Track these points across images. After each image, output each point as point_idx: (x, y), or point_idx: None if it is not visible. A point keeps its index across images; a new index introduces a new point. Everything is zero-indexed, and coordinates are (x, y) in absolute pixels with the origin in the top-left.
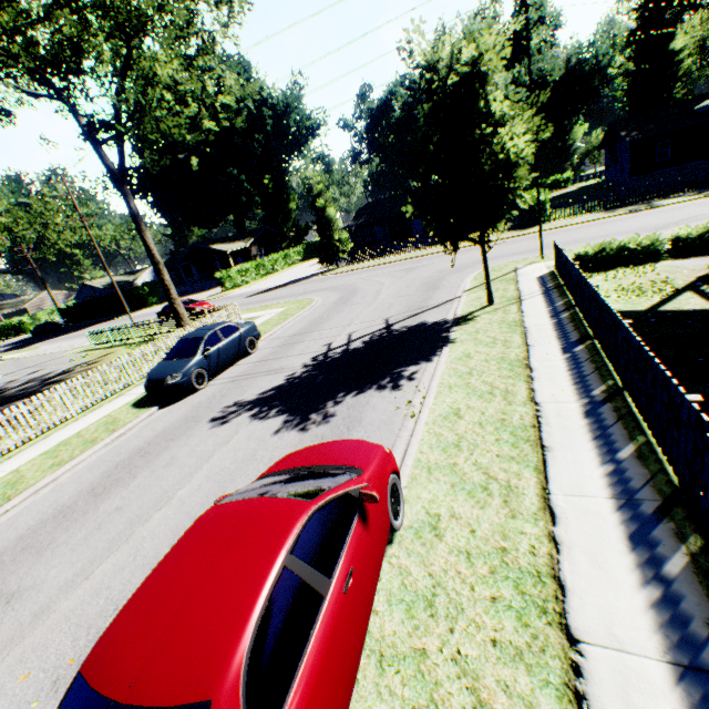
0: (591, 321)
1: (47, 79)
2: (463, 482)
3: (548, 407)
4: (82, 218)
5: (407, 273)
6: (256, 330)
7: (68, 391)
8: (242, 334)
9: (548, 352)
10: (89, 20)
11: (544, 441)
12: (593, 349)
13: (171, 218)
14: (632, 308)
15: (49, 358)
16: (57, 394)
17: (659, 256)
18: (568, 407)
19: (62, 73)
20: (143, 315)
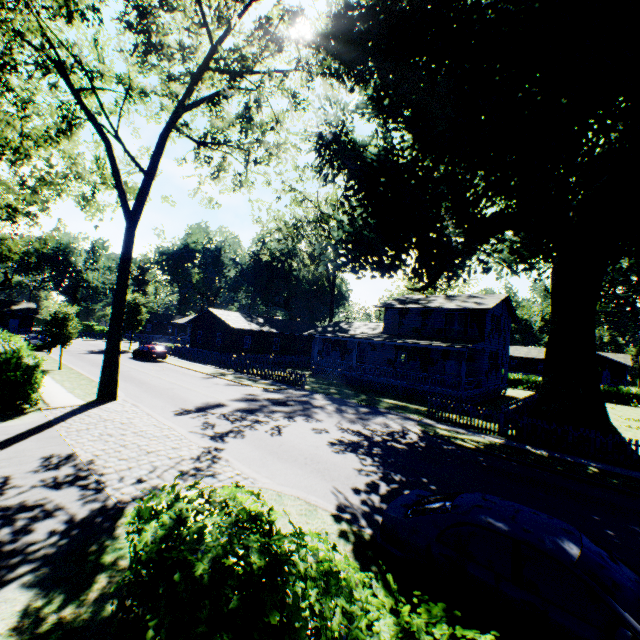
0: None
1: None
2: None
3: None
4: None
5: None
6: None
7: None
8: None
9: None
10: None
11: None
12: None
13: None
14: None
15: None
16: None
17: None
18: None
19: None
20: None
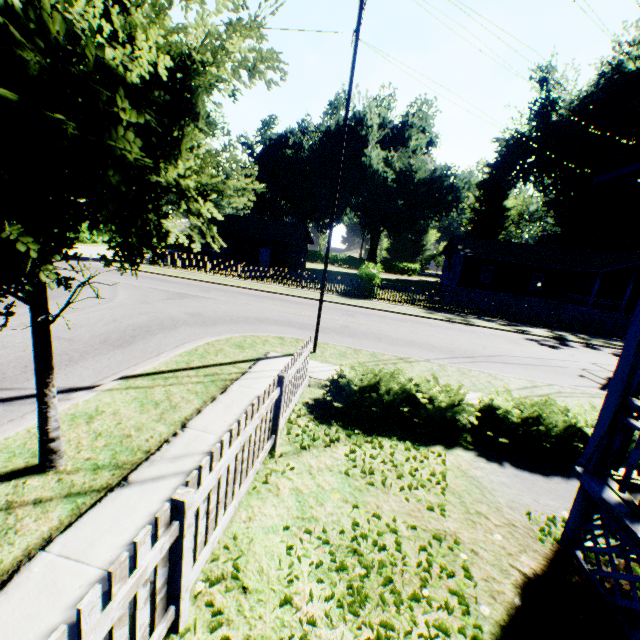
0: None
1: None
2: None
3: None
4: None
5: (167, 298)
6: None
7: None
8: None
9: None
10: None
11: None
12: None
13: None
14: None
15: None
16: None
17: (459, 434)
18: None
19: None
20: None
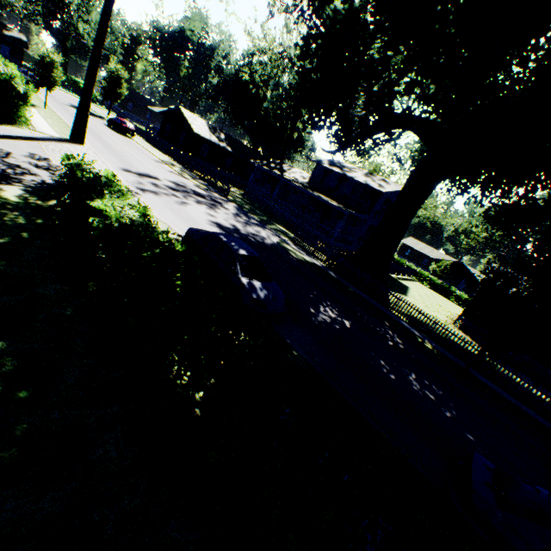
0: None
1: None
2: None
3: None
4: None
5: None
6: None
7: None
8: None
9: None
10: None
11: None
12: None
13: None
14: None
15: None
16: None
17: None
18: None
19: None
20: None
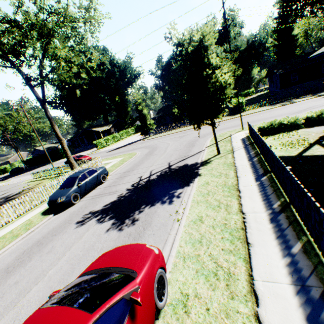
0: (268, 163)
1: (8, 59)
2: (203, 269)
3: (250, 215)
4: (29, 120)
5: (180, 138)
6: (106, 171)
7: (10, 207)
8: (98, 173)
9: (248, 181)
10: (26, 32)
11: (248, 239)
12: (271, 179)
13: (74, 117)
14: (289, 154)
15: (13, 186)
16: (4, 209)
17: (299, 126)
18: (261, 215)
19: (16, 56)
20: (60, 162)
